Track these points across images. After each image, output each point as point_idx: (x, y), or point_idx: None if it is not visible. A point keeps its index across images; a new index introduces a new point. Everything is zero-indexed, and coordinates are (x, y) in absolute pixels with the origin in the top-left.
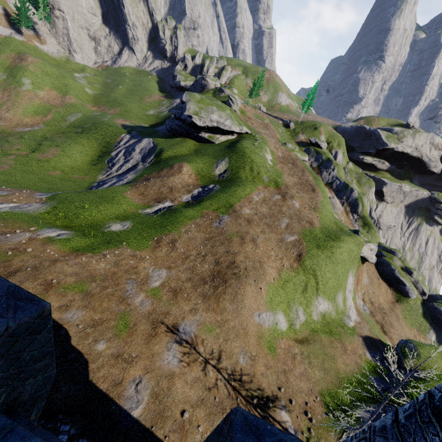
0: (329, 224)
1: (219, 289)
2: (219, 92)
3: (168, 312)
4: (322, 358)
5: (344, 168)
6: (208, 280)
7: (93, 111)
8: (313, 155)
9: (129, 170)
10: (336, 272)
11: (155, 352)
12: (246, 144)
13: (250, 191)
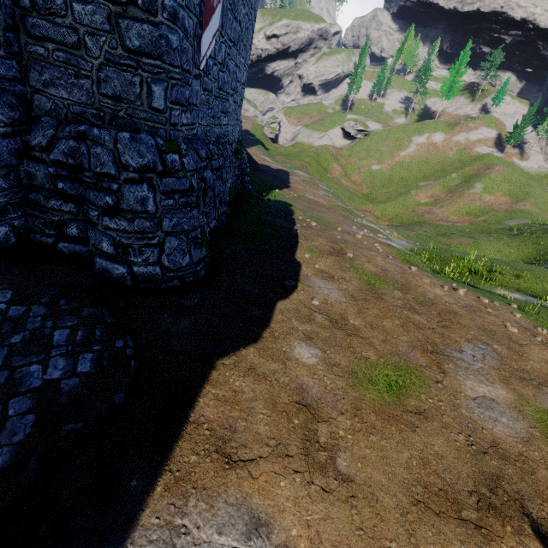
0: None
1: None
2: None
3: None
4: None
5: None
6: None
7: None
8: None
9: None
10: None
11: None
12: None
13: None
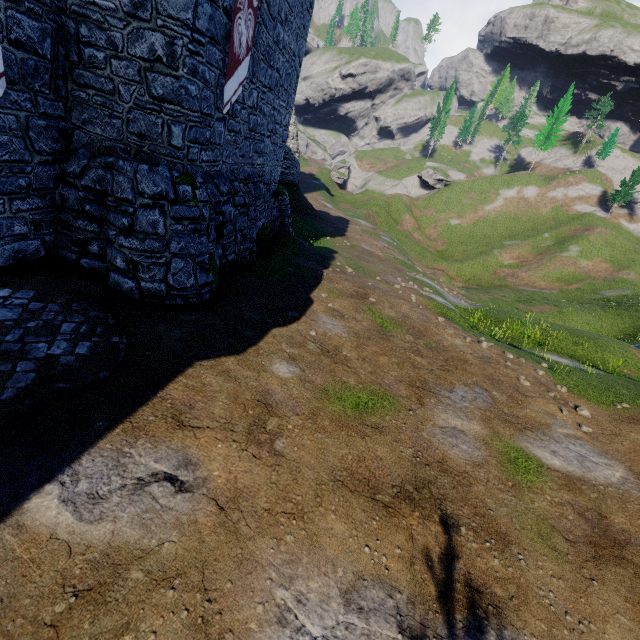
0: None
1: None
2: None
3: (505, 536)
4: None
5: None
6: None
7: None
8: None
9: None
10: None
11: (313, 519)
12: None
13: None
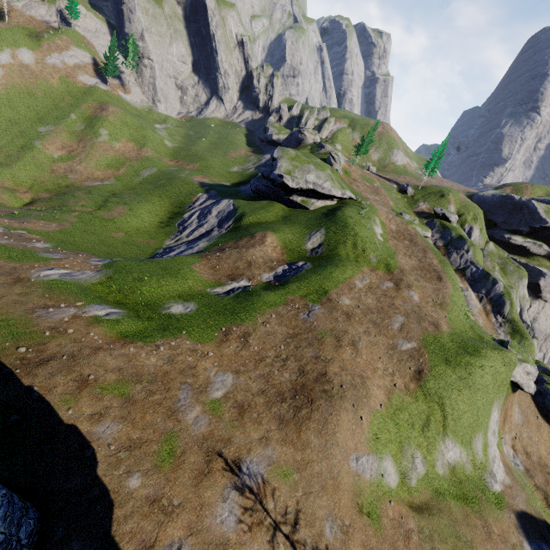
0: (463, 329)
1: (302, 411)
2: (318, 148)
3: (229, 439)
4: (453, 544)
5: (482, 250)
6: (288, 396)
7: (170, 166)
8: (438, 230)
9: (202, 237)
10: (474, 403)
11: (205, 501)
12: (350, 213)
13: (351, 274)
